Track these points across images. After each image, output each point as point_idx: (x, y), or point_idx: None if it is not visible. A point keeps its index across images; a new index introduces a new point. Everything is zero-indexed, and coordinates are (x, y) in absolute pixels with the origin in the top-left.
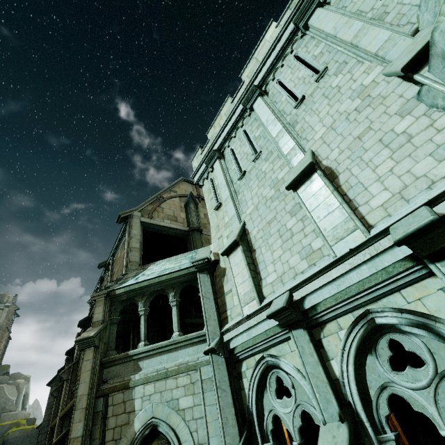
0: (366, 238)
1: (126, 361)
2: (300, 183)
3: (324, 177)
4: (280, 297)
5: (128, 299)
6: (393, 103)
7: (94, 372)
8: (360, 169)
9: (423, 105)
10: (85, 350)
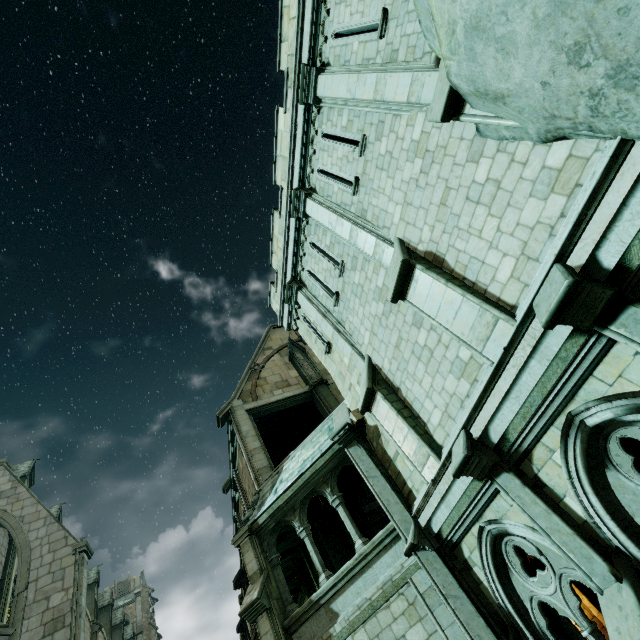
0: (514, 327)
1: (314, 611)
2: (404, 289)
3: (427, 271)
4: (457, 442)
5: (278, 523)
6: (457, 150)
7: None
8: (464, 241)
9: (491, 140)
10: (257, 621)
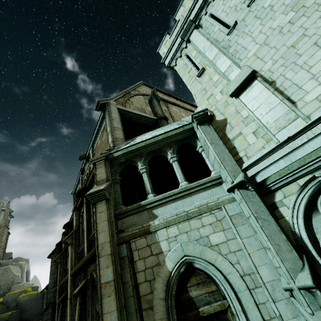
0: None
1: (140, 210)
2: None
3: None
4: None
5: (126, 161)
6: None
7: (110, 222)
8: None
9: None
10: (97, 204)
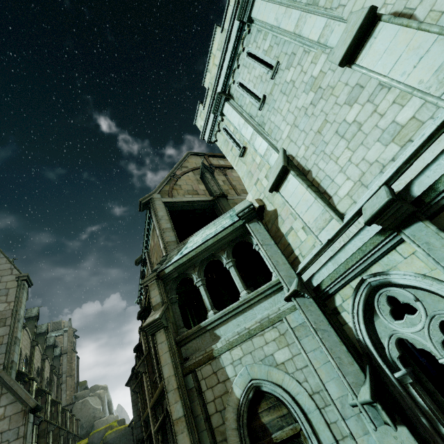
0: None
1: (201, 333)
2: (357, 50)
3: (396, 18)
4: (373, 198)
5: (180, 275)
6: None
7: (172, 352)
8: None
9: None
10: (156, 334)
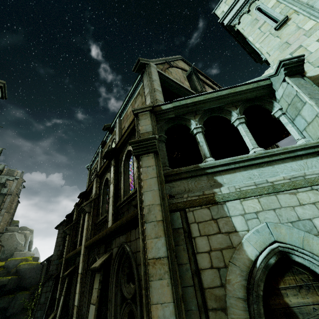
0: None
1: (197, 174)
2: None
3: None
4: None
5: (175, 119)
6: None
7: (159, 181)
8: None
9: None
10: (142, 157)
